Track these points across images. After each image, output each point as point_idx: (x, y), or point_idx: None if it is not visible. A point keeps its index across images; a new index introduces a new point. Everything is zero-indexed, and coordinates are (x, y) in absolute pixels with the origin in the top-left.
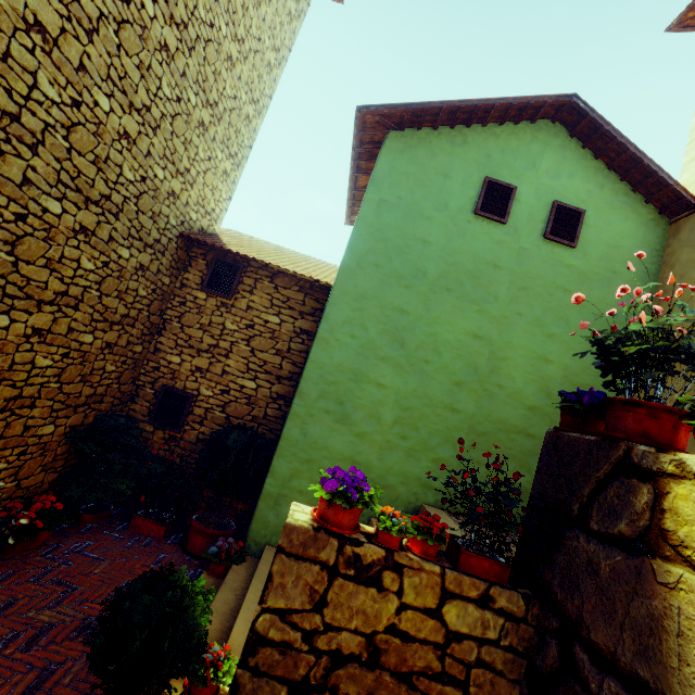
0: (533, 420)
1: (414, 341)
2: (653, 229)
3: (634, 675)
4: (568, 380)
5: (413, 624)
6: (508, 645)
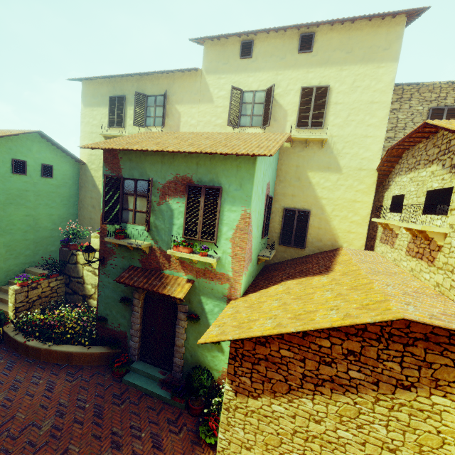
0: (53, 232)
1: (4, 225)
2: (75, 167)
3: (77, 277)
4: (60, 218)
5: (45, 290)
6: (62, 283)
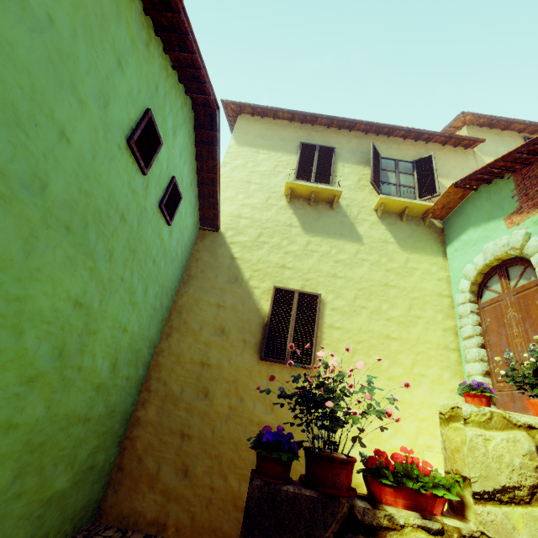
0: (96, 400)
1: None
2: (195, 229)
3: None
4: (131, 348)
5: None
6: None
